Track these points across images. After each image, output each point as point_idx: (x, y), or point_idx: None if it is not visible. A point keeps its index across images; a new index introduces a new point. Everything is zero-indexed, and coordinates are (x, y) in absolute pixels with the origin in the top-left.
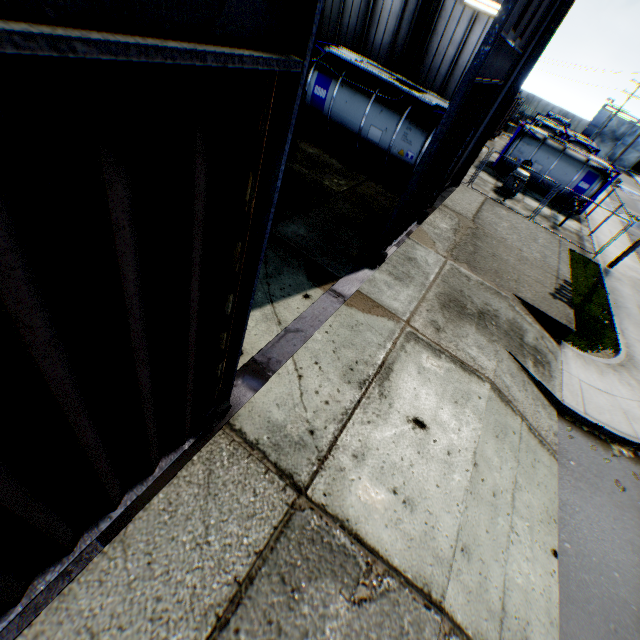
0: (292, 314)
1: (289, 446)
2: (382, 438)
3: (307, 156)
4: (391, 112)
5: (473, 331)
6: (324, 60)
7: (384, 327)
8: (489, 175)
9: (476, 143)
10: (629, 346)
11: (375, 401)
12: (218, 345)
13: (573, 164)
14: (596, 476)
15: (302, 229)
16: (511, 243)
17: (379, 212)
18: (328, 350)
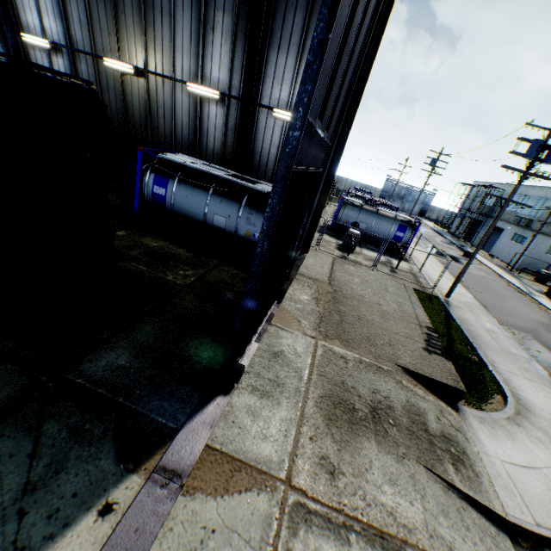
0: None
1: None
2: None
3: (148, 250)
4: (230, 201)
5: (375, 450)
6: (159, 163)
7: (253, 516)
8: (330, 236)
9: (313, 216)
10: (508, 382)
11: None
12: None
13: (388, 220)
14: None
15: (124, 355)
16: (369, 299)
17: (234, 299)
18: None
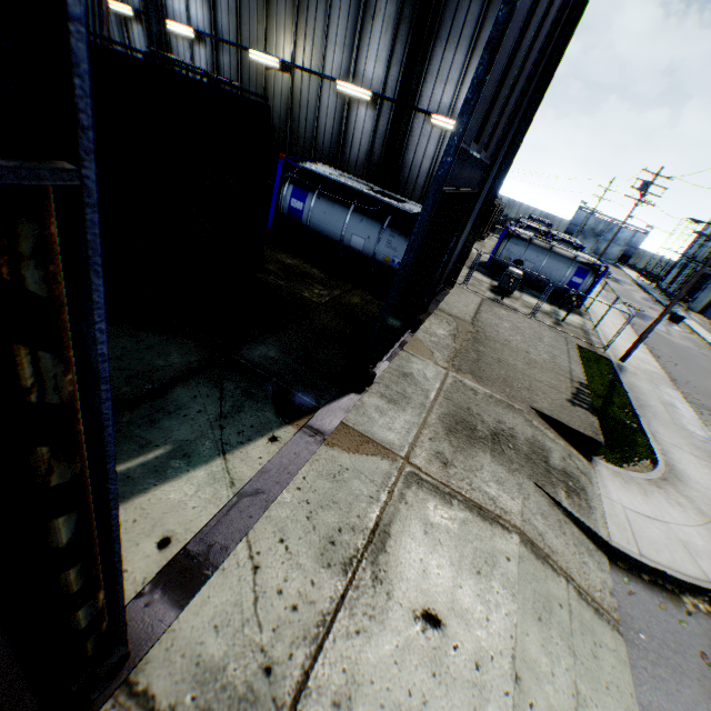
0: (251, 467)
1: (228, 707)
2: (378, 657)
3: (284, 267)
4: (372, 220)
5: (488, 460)
6: (299, 174)
7: (377, 470)
8: (484, 274)
9: (464, 246)
10: (666, 453)
11: (366, 591)
12: (61, 590)
13: (563, 260)
14: (676, 651)
15: (273, 350)
16: (516, 345)
17: (367, 322)
18: (300, 516)
